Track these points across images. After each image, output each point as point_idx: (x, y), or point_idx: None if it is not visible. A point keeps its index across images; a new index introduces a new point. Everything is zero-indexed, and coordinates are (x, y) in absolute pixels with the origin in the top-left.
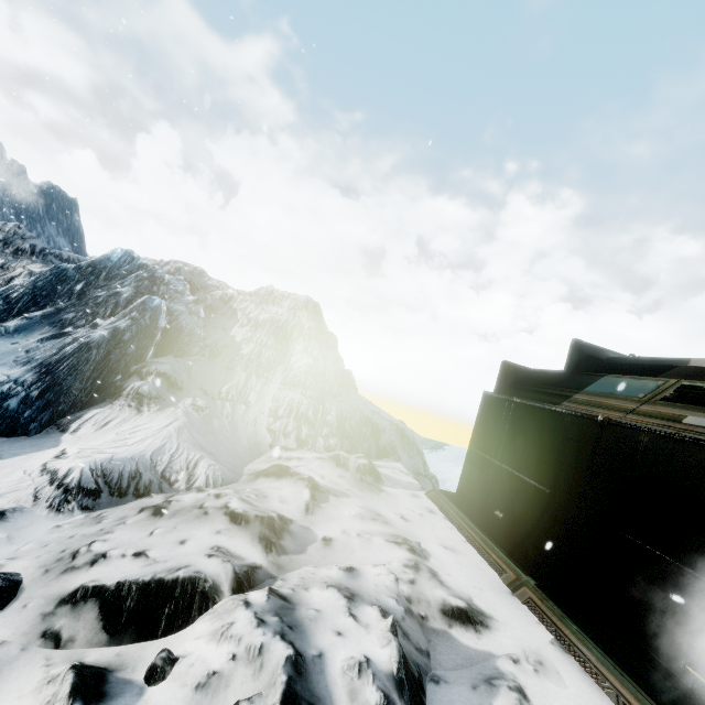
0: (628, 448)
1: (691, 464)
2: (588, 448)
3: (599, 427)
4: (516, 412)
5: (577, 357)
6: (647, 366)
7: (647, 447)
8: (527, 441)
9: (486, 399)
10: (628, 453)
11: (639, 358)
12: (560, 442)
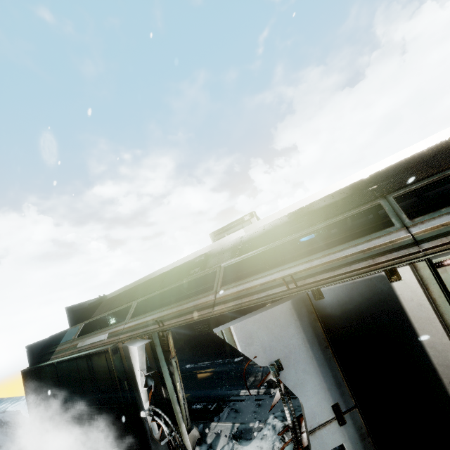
0: (63, 371)
1: (74, 368)
2: (57, 378)
3: (56, 367)
4: (35, 375)
5: (72, 314)
6: (96, 305)
7: (66, 368)
8: (43, 388)
9: (23, 375)
10: (64, 373)
11: (96, 301)
12: (50, 381)
